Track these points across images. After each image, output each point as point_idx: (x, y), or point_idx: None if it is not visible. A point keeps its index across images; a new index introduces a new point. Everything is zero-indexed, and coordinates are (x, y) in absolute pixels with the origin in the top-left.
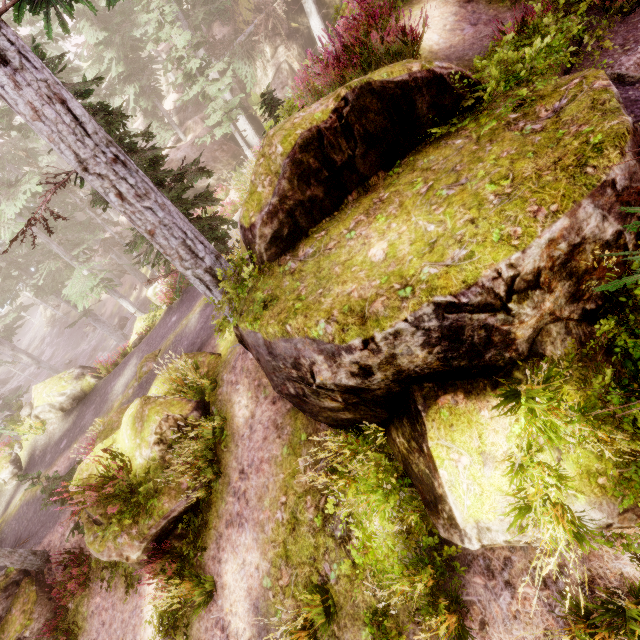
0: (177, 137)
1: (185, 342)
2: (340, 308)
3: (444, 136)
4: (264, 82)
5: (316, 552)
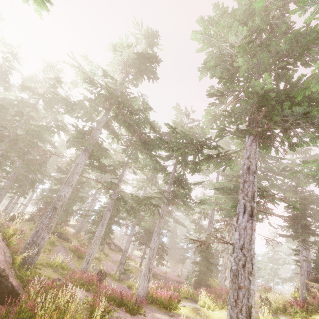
0: None
1: None
2: None
3: None
4: None
5: None
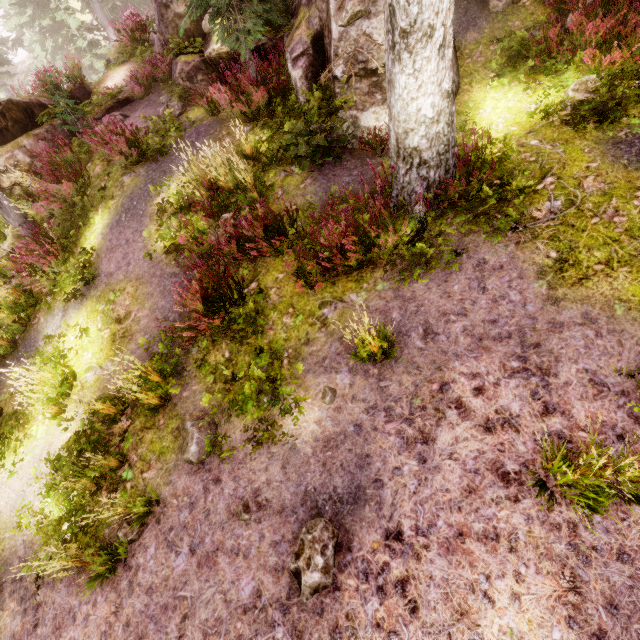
0: None
1: None
2: None
3: None
4: None
5: None
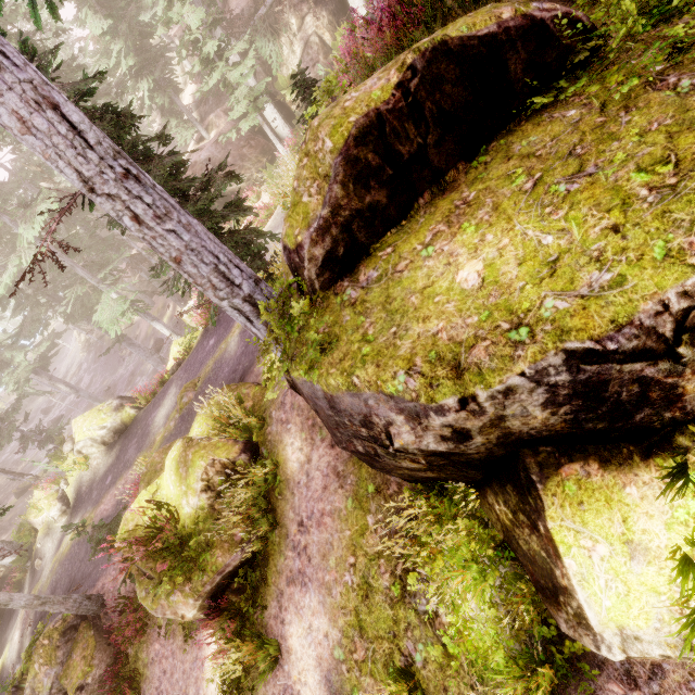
0: (199, 135)
1: (226, 369)
2: (424, 355)
3: (546, 107)
4: (291, 61)
5: (396, 626)
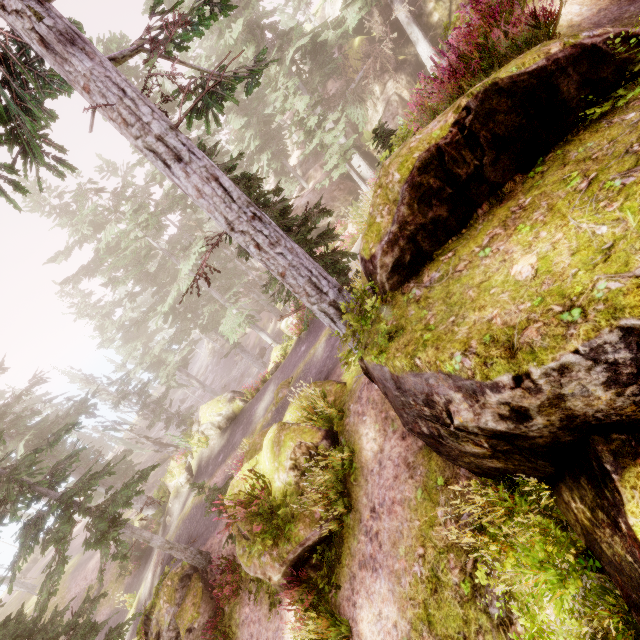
0: (301, 186)
1: (313, 370)
2: (479, 338)
3: (605, 115)
4: (375, 118)
5: (466, 627)
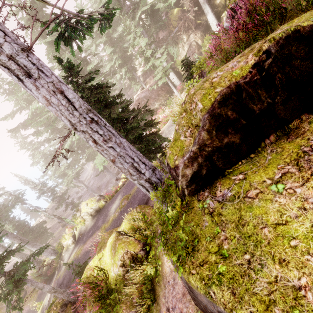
0: (142, 87)
1: (141, 193)
2: (285, 309)
3: None
4: (183, 53)
5: None
